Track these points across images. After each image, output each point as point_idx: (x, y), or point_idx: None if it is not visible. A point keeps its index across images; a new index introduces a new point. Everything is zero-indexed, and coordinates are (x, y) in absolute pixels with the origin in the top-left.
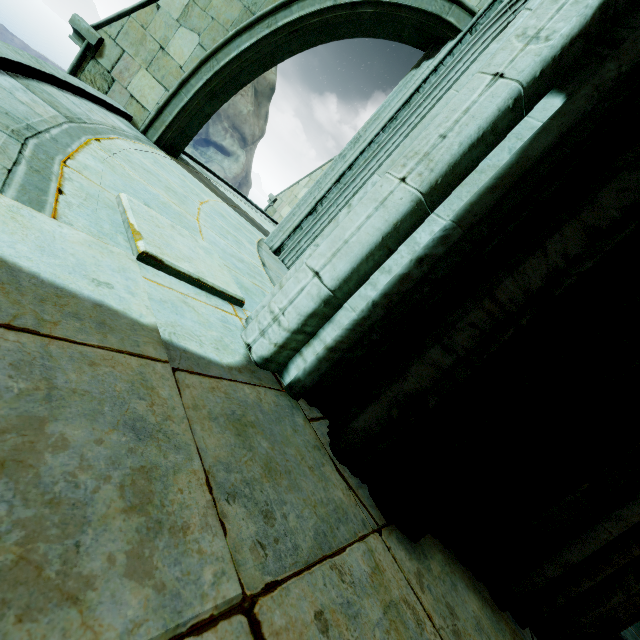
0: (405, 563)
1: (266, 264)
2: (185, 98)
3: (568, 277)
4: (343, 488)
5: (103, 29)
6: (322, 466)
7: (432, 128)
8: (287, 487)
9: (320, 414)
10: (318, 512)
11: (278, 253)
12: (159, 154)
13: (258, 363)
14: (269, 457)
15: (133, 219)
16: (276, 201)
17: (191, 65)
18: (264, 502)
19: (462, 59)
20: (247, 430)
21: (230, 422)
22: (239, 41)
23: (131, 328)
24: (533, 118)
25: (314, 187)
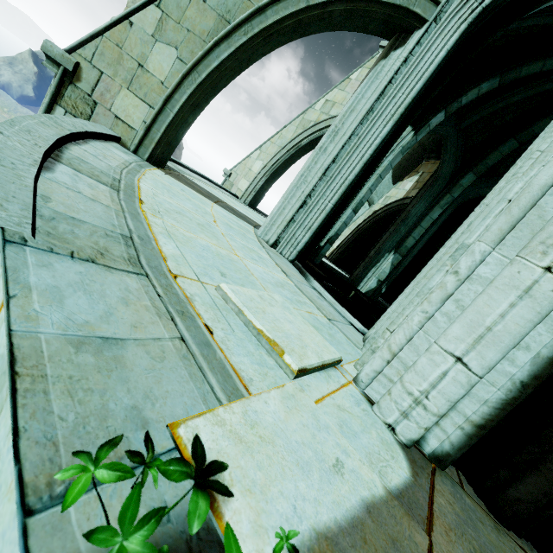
0: None
1: (283, 270)
2: (171, 113)
3: None
4: None
5: (77, 52)
6: None
7: None
8: None
9: (453, 468)
10: None
11: (275, 246)
12: (159, 175)
13: (408, 445)
14: None
15: (257, 322)
16: (231, 175)
17: (172, 80)
18: None
19: (430, 48)
20: None
21: None
22: (218, 51)
23: (393, 518)
24: None
25: (299, 180)
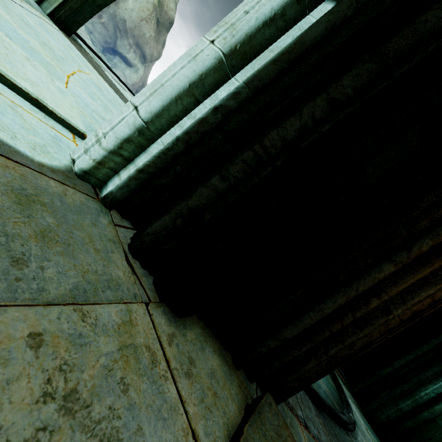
0: (162, 326)
1: None
2: None
3: (313, 134)
4: (126, 271)
5: None
6: (111, 253)
7: (241, 6)
8: (59, 252)
9: (130, 226)
10: (87, 276)
11: None
12: (49, 23)
13: (78, 174)
14: (50, 229)
15: None
16: None
17: None
18: (21, 252)
19: None
20: (33, 205)
21: (14, 193)
22: None
23: None
24: (313, 16)
25: None
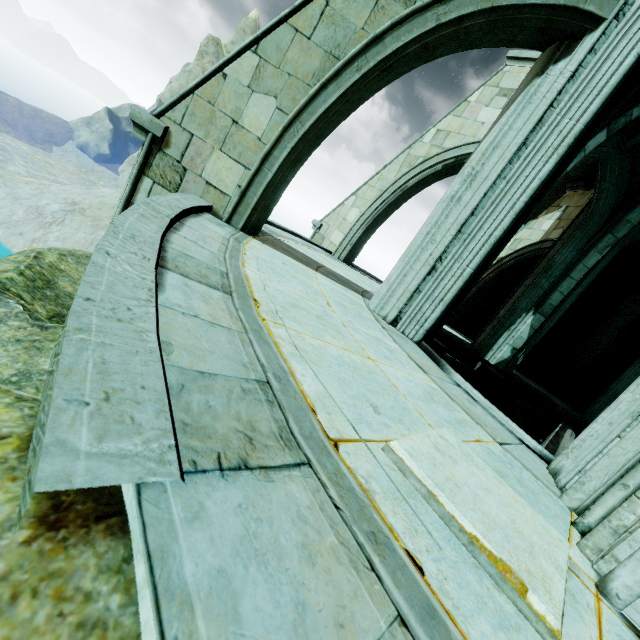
0: None
1: (418, 363)
2: (269, 173)
3: None
4: None
5: (166, 115)
6: None
7: None
8: None
9: None
10: None
11: (394, 323)
12: (257, 248)
13: None
14: None
15: (463, 519)
16: (322, 226)
17: (270, 134)
18: None
19: (610, 55)
20: None
21: None
22: (324, 94)
23: None
24: None
25: (424, 240)
